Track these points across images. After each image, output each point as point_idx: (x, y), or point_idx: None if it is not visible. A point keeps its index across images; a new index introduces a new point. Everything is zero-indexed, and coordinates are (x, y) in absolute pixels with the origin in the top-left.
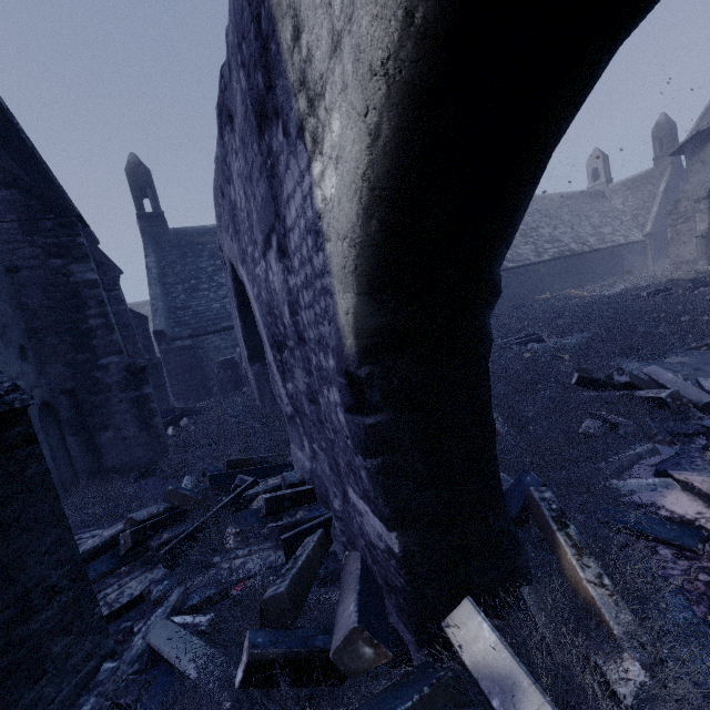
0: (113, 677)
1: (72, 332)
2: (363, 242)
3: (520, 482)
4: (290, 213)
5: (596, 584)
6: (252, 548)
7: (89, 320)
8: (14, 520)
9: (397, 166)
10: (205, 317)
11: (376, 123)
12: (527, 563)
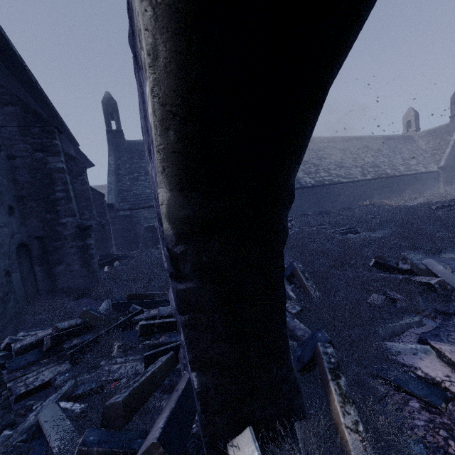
0: (6, 442)
1: (45, 200)
2: (165, 149)
3: (314, 336)
4: None
5: (352, 429)
6: (127, 358)
7: (56, 193)
8: None
9: (182, 86)
10: (140, 198)
11: (152, 44)
12: (302, 403)
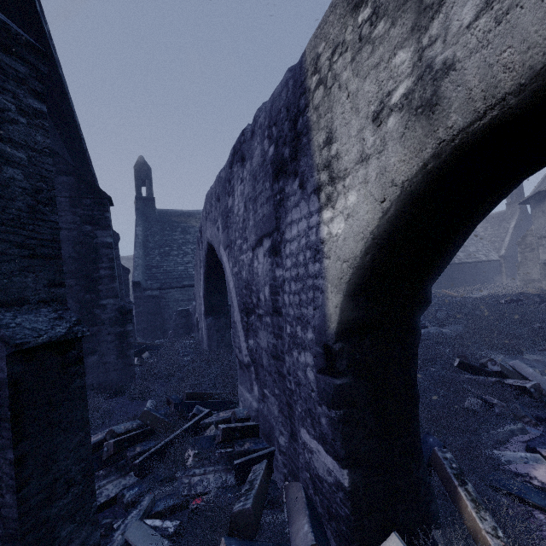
0: None
1: (86, 277)
2: (358, 266)
3: (425, 441)
4: (290, 231)
5: (492, 534)
6: (207, 468)
7: (100, 270)
8: (59, 421)
9: (391, 228)
10: (172, 276)
11: (388, 207)
12: (437, 509)
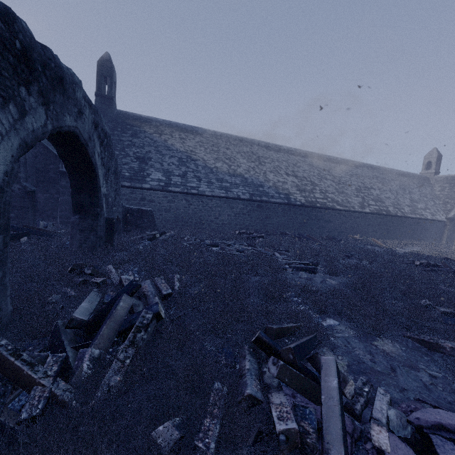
0: None
1: None
2: None
3: None
4: None
5: None
6: None
7: None
8: None
9: None
10: None
11: None
12: None
